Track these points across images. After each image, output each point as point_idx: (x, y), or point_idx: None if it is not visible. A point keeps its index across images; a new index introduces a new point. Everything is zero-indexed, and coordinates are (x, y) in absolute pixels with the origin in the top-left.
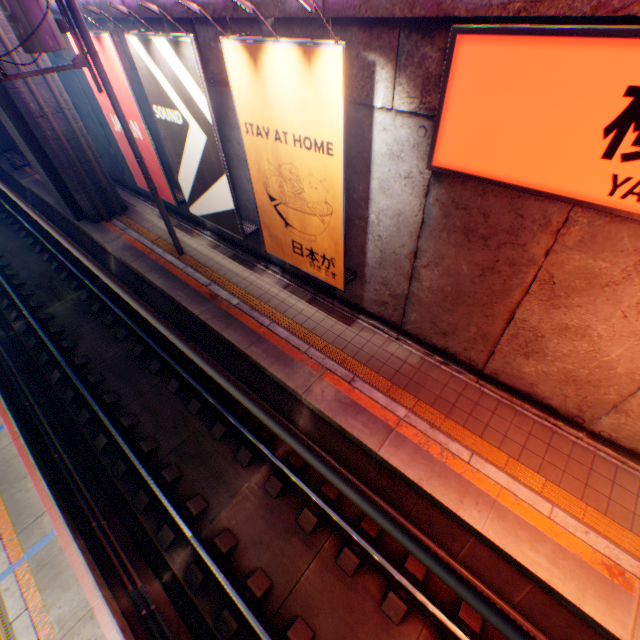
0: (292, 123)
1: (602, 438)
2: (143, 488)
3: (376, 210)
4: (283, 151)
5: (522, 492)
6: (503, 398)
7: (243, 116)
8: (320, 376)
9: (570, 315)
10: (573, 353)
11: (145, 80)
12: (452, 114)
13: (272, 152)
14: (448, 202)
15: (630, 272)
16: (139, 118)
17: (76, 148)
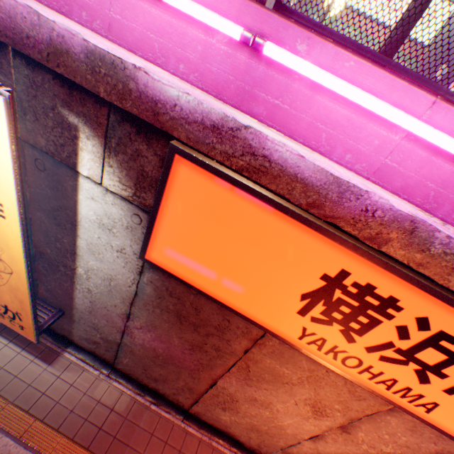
0: None
1: None
2: None
3: (85, 266)
4: None
5: None
6: (204, 434)
7: None
8: None
9: (260, 392)
10: (259, 415)
11: None
12: (169, 223)
13: None
14: (163, 287)
15: (304, 380)
16: None
17: None
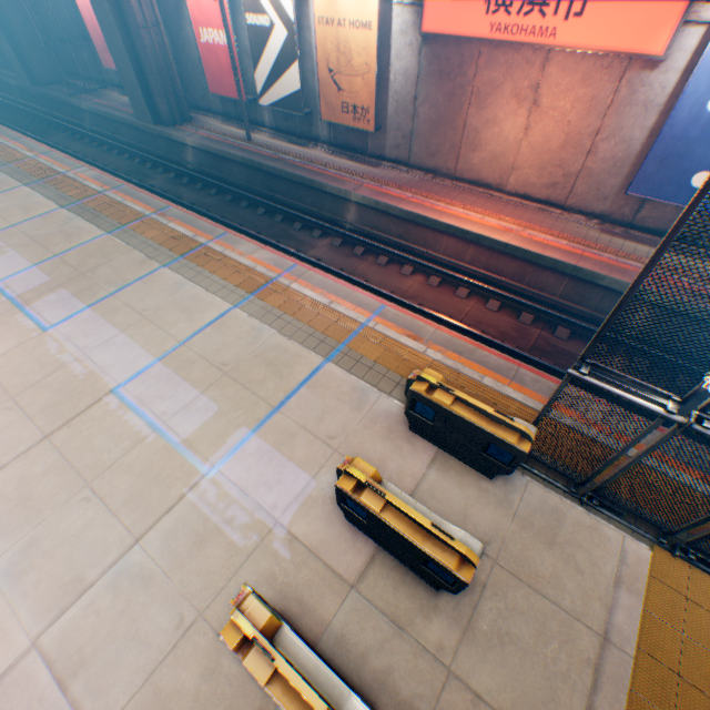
0: (349, 14)
1: (512, 195)
2: None
3: (393, 73)
4: (342, 34)
5: (470, 214)
6: (466, 190)
7: (318, 14)
8: (361, 186)
9: (488, 113)
10: (492, 138)
11: None
12: (429, 2)
13: (335, 36)
14: (430, 57)
15: (505, 77)
16: (230, 28)
17: (163, 59)
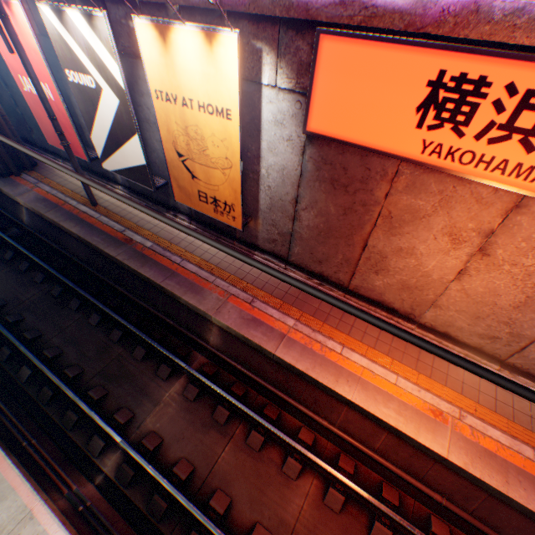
0: (197, 92)
1: (427, 327)
2: (71, 409)
3: (266, 166)
4: (190, 115)
5: (378, 369)
6: (363, 306)
7: (154, 84)
8: (226, 300)
9: (403, 240)
10: (406, 268)
11: (57, 46)
12: (319, 92)
13: (180, 115)
14: (319, 159)
15: (437, 207)
16: (50, 80)
17: None
